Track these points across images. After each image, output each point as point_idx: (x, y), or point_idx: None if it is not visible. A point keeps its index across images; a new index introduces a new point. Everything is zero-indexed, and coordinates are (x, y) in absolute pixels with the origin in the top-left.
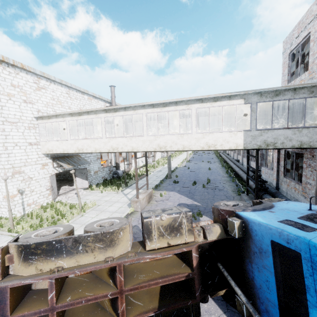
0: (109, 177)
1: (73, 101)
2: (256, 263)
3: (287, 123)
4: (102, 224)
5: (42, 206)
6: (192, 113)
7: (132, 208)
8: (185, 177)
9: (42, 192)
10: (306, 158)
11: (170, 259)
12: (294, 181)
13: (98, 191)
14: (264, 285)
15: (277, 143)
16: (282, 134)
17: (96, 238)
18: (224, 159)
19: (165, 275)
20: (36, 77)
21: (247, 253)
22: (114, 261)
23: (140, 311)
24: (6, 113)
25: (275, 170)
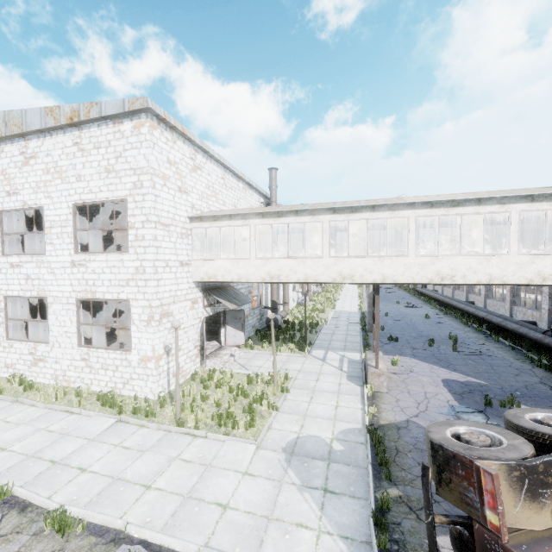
0: (259, 326)
1: (227, 192)
2: None
3: None
4: (551, 423)
5: (193, 377)
6: (512, 219)
7: (370, 386)
8: (396, 330)
9: (189, 351)
10: None
11: None
12: None
13: (266, 353)
14: None
15: None
16: None
17: None
18: (438, 300)
19: None
20: (193, 149)
21: None
22: None
23: None
24: (159, 209)
25: None
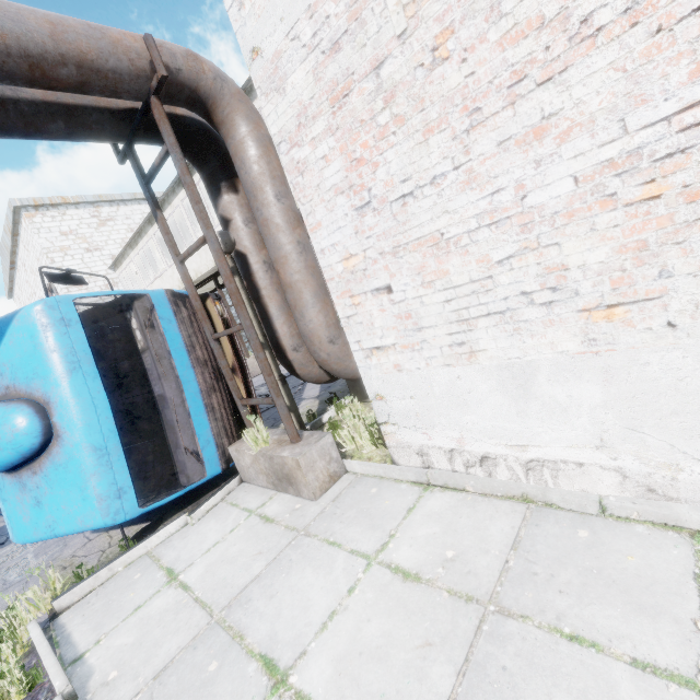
0: None
1: None
2: None
3: None
4: None
5: None
6: None
7: None
8: None
9: None
10: None
11: None
12: None
13: None
14: None
15: None
16: None
17: None
18: None
19: None
20: (93, 207)
21: None
22: None
23: None
24: None
25: None
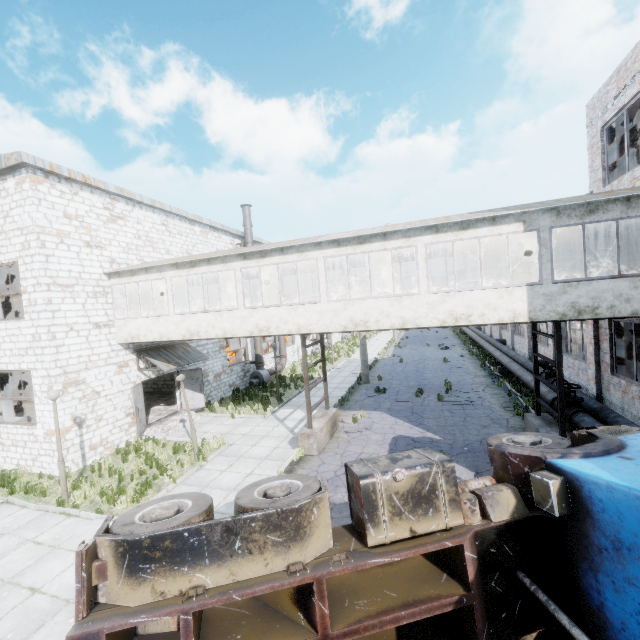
0: (243, 384)
1: (174, 239)
2: (607, 573)
3: (618, 267)
4: (269, 491)
5: (119, 449)
6: (419, 253)
7: (299, 449)
8: (397, 379)
9: (117, 420)
10: None
11: (411, 564)
12: (637, 384)
13: (226, 415)
14: (632, 622)
15: (600, 308)
16: (608, 289)
17: (268, 523)
18: (473, 339)
19: (410, 601)
20: (108, 198)
21: (583, 550)
22: (307, 573)
23: None
24: (54, 269)
25: (592, 361)
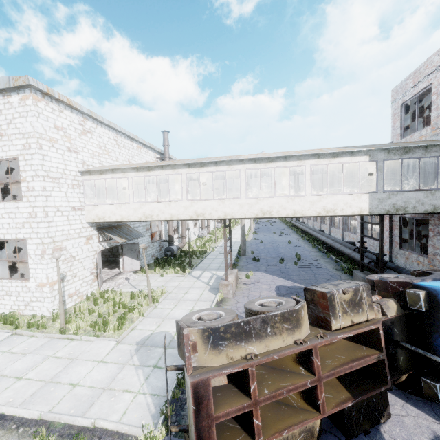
0: (159, 256)
1: (121, 151)
2: None
3: (418, 185)
4: (266, 304)
5: (88, 297)
6: (306, 170)
7: (220, 294)
8: (263, 253)
9: (85, 277)
10: (433, 225)
11: (341, 343)
12: (415, 253)
13: (156, 275)
14: None
15: (408, 208)
16: (413, 197)
17: (283, 317)
18: (302, 230)
19: (354, 358)
20: (81, 117)
21: (436, 327)
22: (307, 343)
23: (335, 402)
24: (47, 165)
25: (387, 241)
